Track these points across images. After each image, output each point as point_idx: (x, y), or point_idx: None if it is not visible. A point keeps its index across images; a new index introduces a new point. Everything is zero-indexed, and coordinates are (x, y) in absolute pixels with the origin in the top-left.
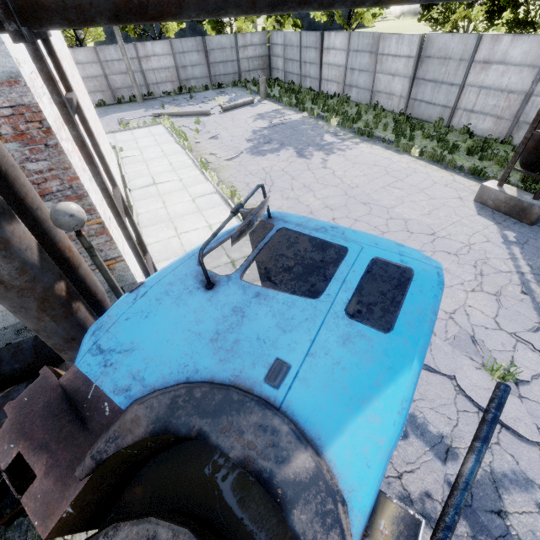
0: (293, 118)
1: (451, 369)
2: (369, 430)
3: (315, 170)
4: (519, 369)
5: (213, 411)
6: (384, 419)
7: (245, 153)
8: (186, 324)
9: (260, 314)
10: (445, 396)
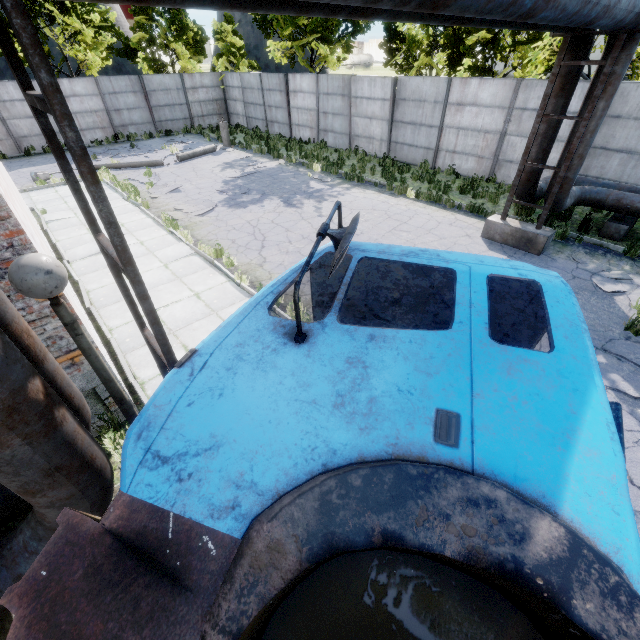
0: (268, 166)
1: None
2: (593, 469)
3: (310, 220)
4: None
5: (391, 499)
6: (601, 451)
7: (221, 207)
8: (288, 393)
9: (387, 360)
10: None
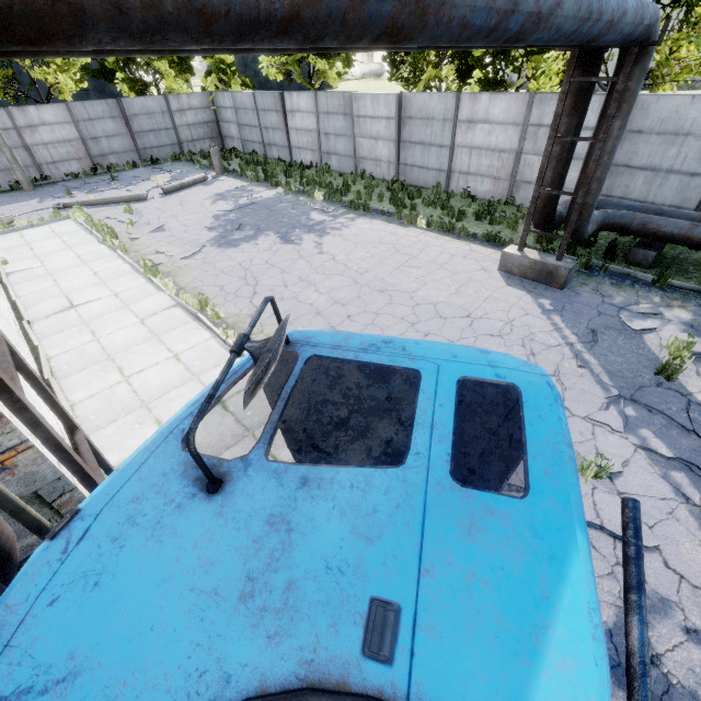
0: (265, 196)
1: None
2: (566, 693)
3: (309, 258)
4: (607, 460)
5: None
6: (579, 660)
7: (210, 247)
8: (185, 577)
9: (318, 517)
10: None
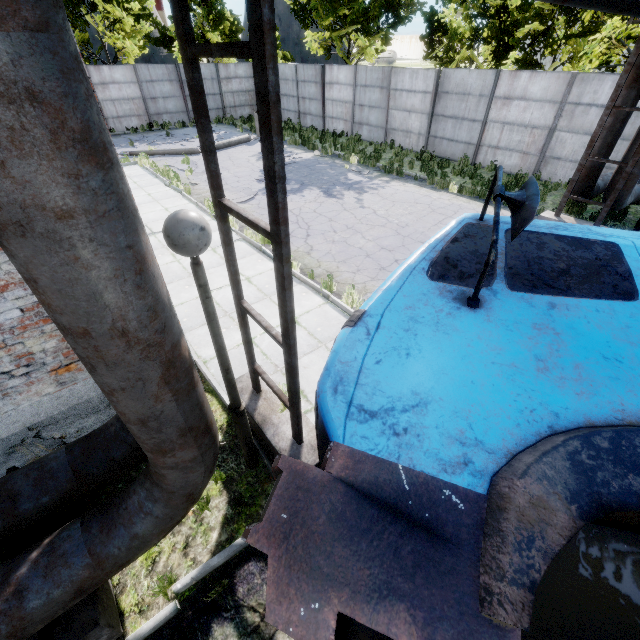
0: (304, 157)
1: None
2: None
3: (353, 211)
4: None
5: None
6: None
7: (262, 195)
8: (481, 355)
9: (578, 327)
10: None
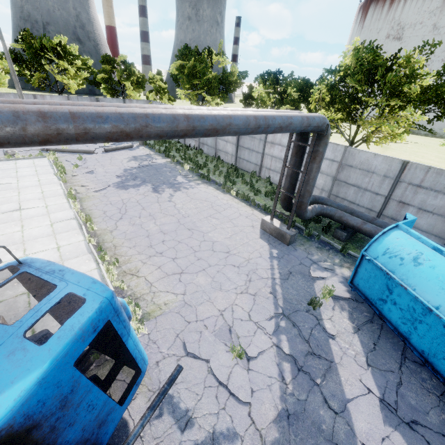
0: (159, 162)
1: (209, 355)
2: None
3: (162, 203)
4: (252, 349)
5: None
6: (1, 406)
7: (112, 187)
8: None
9: None
10: (200, 376)
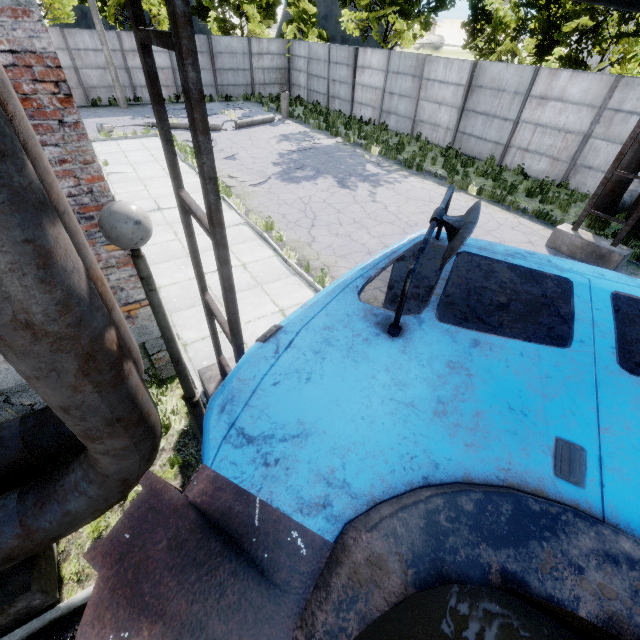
0: (325, 143)
1: None
2: None
3: (363, 204)
4: None
5: (510, 534)
6: None
7: (275, 179)
8: (382, 389)
9: (494, 371)
10: None
